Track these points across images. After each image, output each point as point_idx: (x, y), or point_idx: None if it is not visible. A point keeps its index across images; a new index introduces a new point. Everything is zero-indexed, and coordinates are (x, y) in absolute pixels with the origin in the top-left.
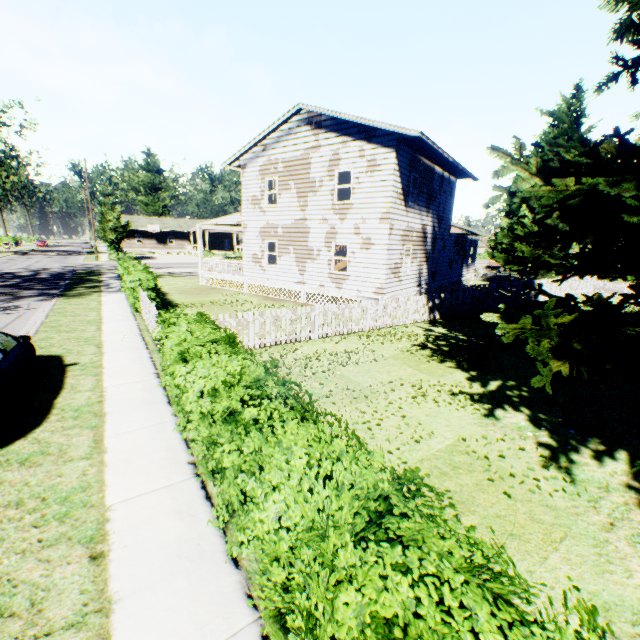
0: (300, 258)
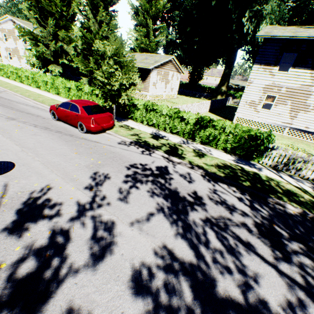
0: (19, 58)
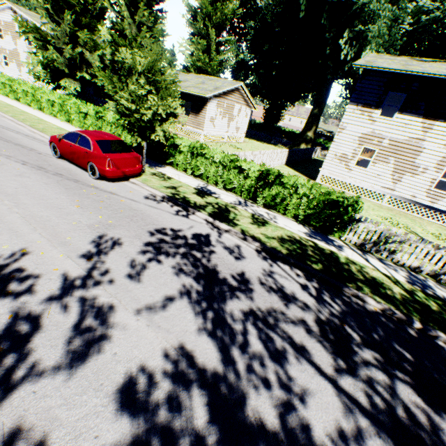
0: (19, 65)
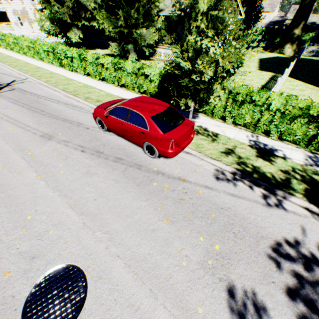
0: (30, 23)
